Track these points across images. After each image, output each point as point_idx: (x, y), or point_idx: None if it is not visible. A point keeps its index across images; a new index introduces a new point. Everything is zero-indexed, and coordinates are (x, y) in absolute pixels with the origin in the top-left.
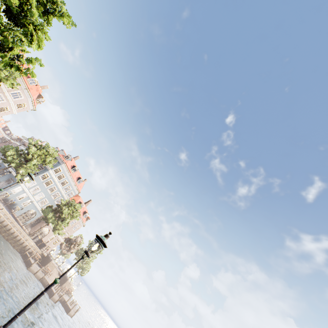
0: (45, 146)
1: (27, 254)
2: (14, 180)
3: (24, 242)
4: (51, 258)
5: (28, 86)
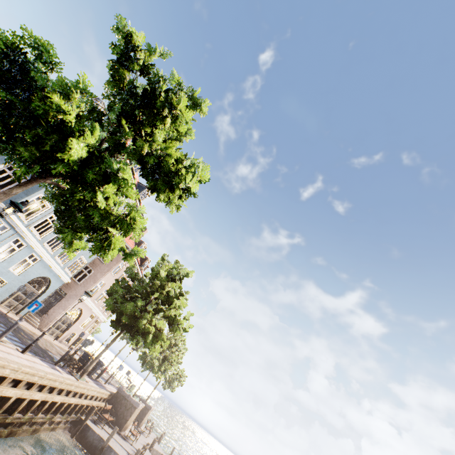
0: None
1: (91, 429)
2: None
3: (78, 404)
4: (132, 398)
5: None
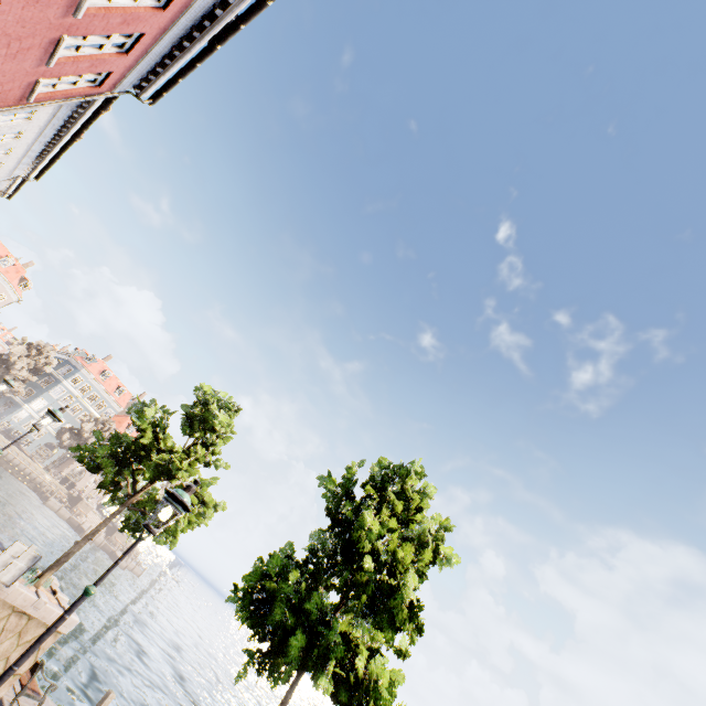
0: (35, 344)
1: (45, 492)
2: (14, 403)
3: (38, 477)
4: (83, 497)
5: (2, 270)
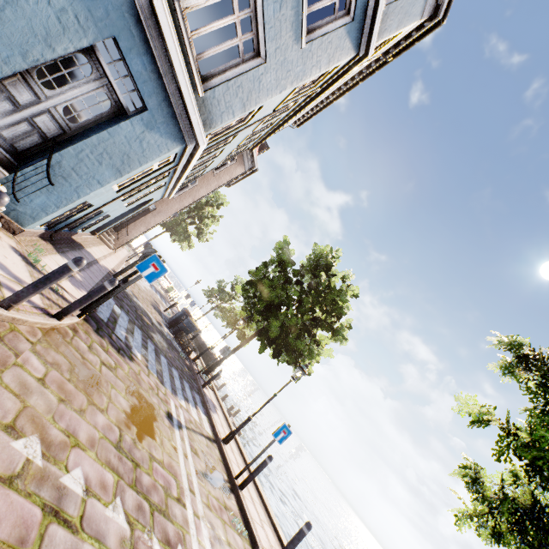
0: None
1: None
2: (139, 91)
3: None
4: (214, 356)
5: None
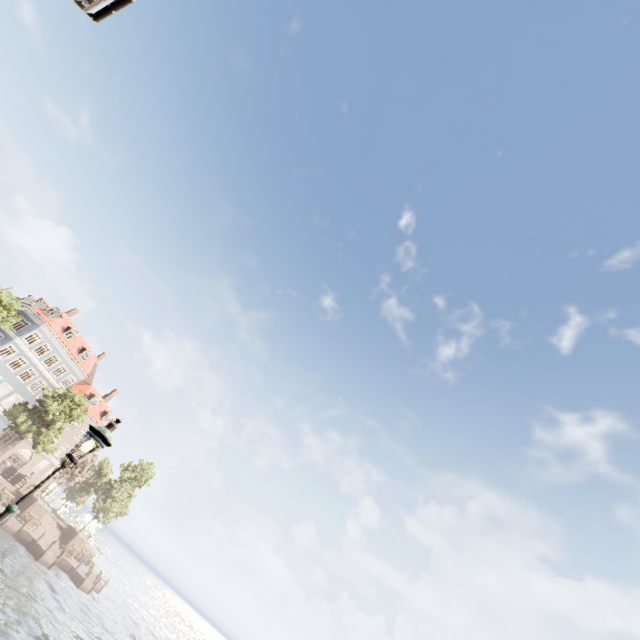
0: None
1: None
2: None
3: None
4: (36, 497)
5: None
